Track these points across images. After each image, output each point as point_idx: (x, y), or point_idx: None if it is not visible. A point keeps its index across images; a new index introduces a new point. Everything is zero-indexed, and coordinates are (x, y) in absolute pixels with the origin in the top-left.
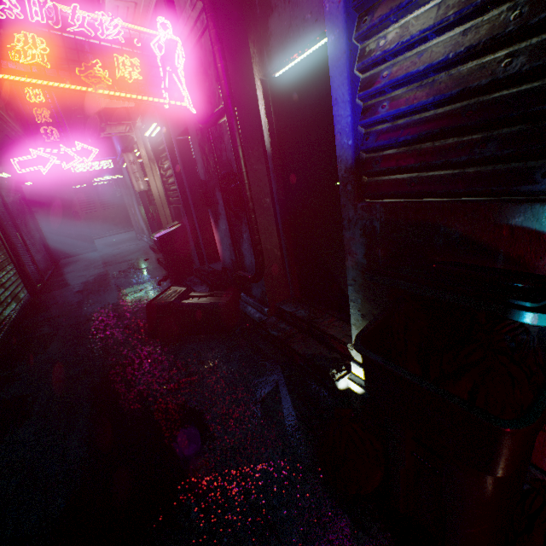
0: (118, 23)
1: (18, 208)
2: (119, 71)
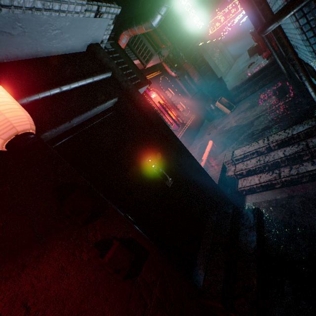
0: (230, 5)
1: (222, 47)
2: (232, 12)
